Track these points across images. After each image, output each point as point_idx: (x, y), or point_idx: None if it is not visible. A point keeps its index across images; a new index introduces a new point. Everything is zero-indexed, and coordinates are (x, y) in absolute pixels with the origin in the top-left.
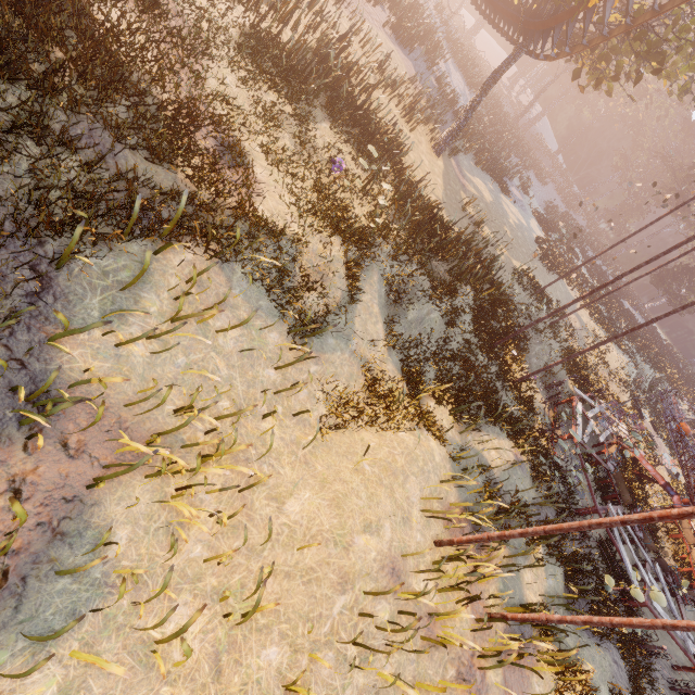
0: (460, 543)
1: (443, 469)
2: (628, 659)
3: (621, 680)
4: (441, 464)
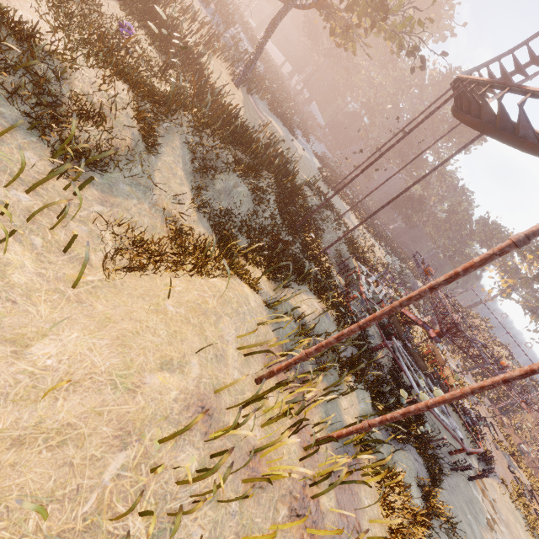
0: (281, 371)
1: (260, 315)
2: (423, 455)
3: (422, 473)
4: (257, 309)
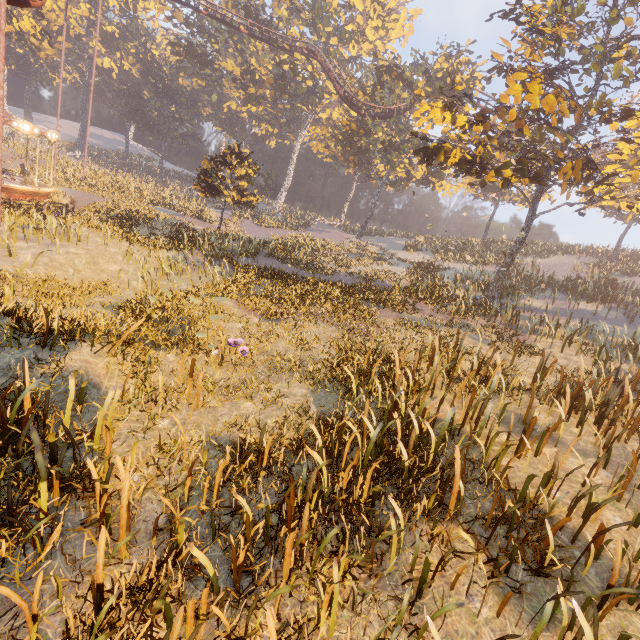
0: None
1: None
2: None
3: None
4: None
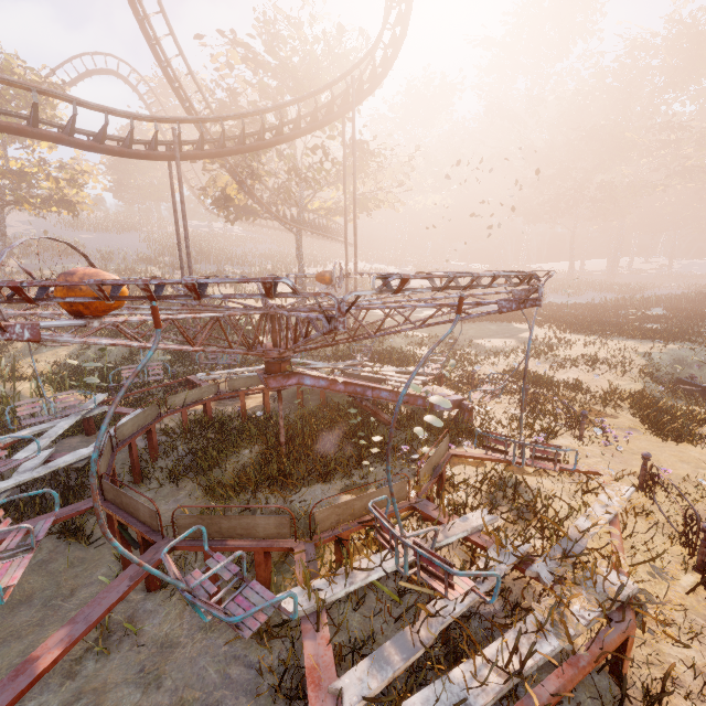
0: None
1: None
2: None
3: None
4: None
